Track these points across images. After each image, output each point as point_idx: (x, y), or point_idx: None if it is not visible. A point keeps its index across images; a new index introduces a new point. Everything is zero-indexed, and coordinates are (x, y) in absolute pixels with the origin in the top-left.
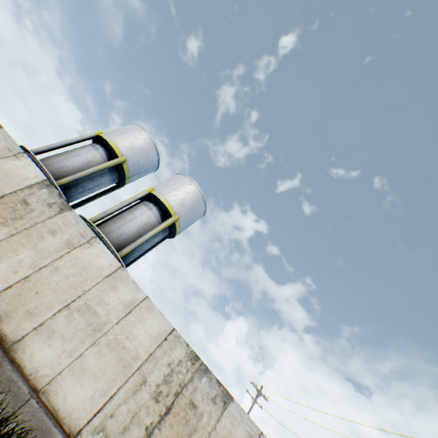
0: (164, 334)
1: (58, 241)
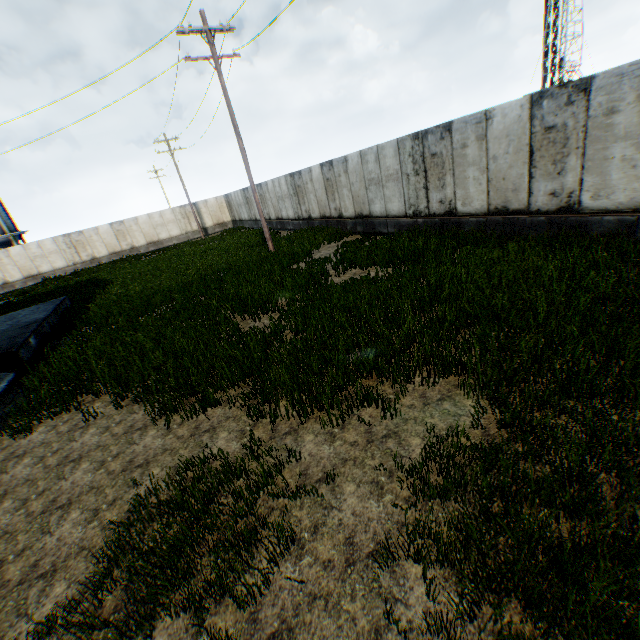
0: (54, 241)
1: (7, 259)
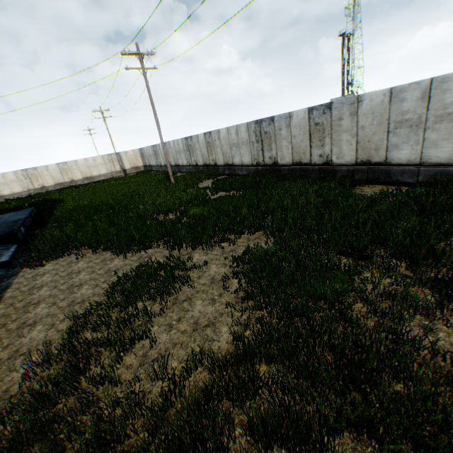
0: (15, 173)
1: None
